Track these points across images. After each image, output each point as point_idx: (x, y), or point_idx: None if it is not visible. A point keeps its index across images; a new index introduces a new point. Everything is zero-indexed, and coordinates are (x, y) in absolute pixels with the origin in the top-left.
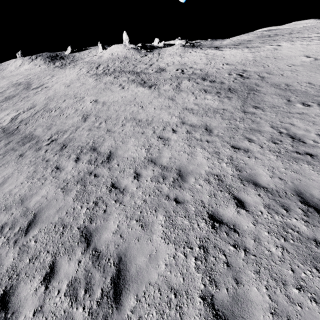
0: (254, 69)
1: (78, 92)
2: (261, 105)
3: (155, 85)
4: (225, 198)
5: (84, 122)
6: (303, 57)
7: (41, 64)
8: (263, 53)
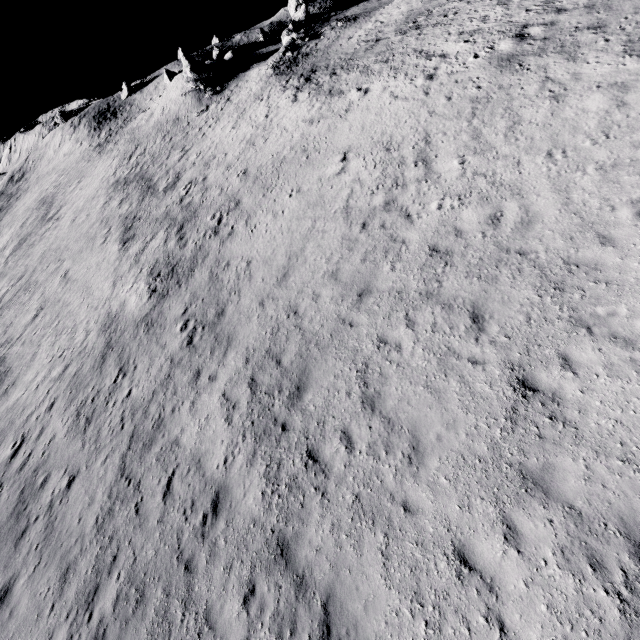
0: (250, 200)
1: (69, 243)
2: (157, 319)
3: (131, 240)
4: (3, 466)
5: (30, 325)
6: (338, 157)
7: (84, 139)
8: (318, 128)
